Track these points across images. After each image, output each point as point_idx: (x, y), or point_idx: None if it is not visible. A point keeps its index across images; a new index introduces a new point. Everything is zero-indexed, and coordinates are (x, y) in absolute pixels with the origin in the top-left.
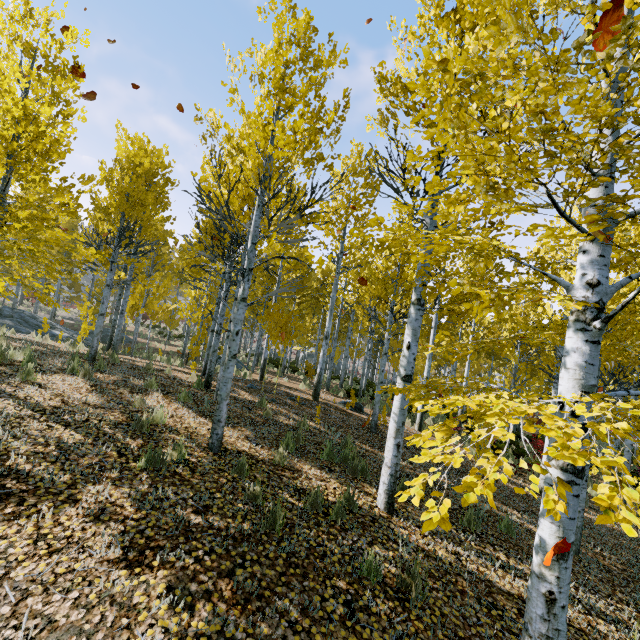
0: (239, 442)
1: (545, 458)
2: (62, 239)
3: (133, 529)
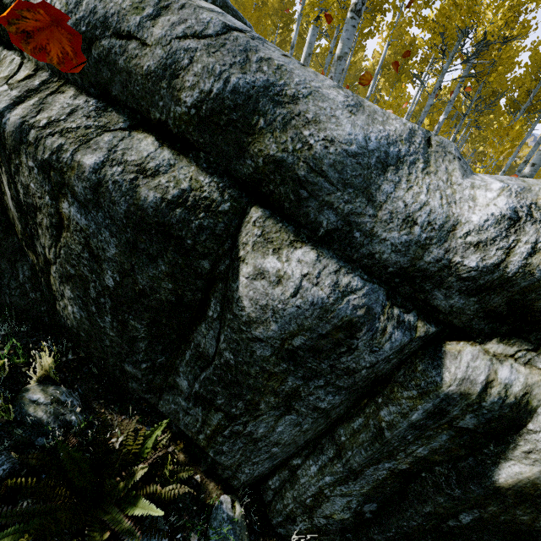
0: None
1: None
2: None
3: None
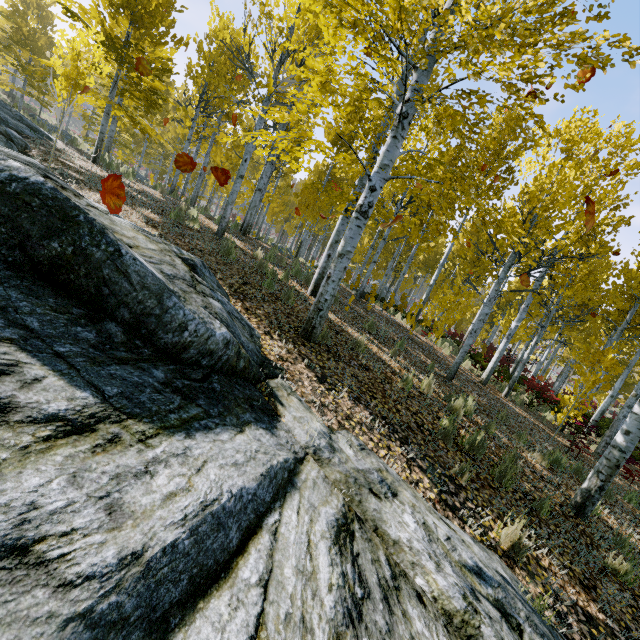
0: (239, 244)
1: (495, 356)
2: (159, 89)
3: (155, 223)
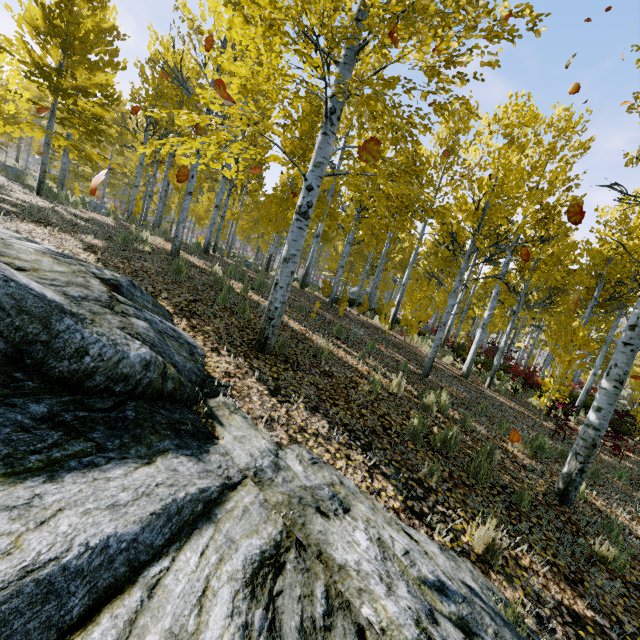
0: (196, 262)
1: (473, 348)
2: (102, 115)
3: (96, 248)
